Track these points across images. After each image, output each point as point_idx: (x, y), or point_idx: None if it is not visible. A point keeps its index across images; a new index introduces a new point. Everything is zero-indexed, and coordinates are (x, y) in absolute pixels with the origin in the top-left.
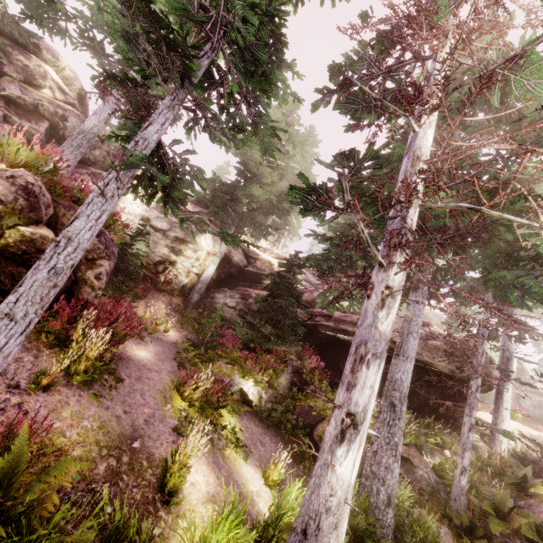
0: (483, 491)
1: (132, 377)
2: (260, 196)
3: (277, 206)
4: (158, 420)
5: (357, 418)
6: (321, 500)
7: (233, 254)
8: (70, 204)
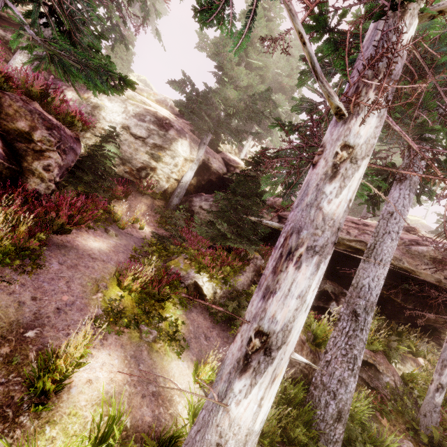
0: None
1: (66, 264)
2: (234, 99)
3: (252, 108)
4: (76, 309)
5: (272, 340)
6: (204, 446)
7: (212, 161)
8: (23, 98)
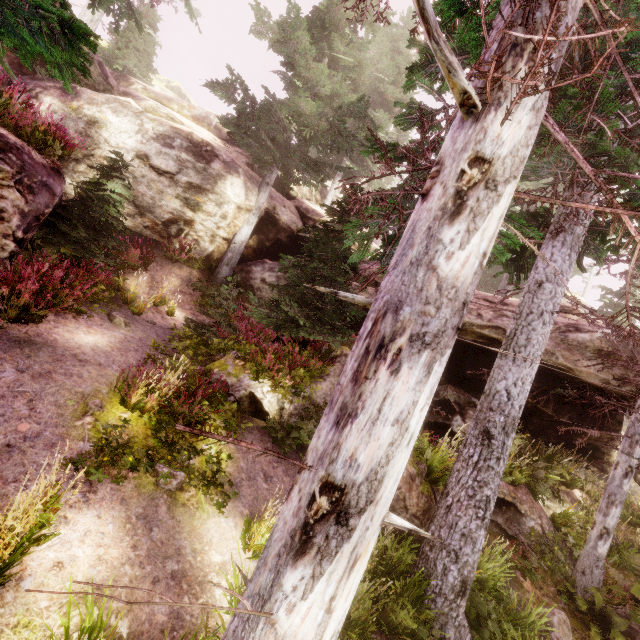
0: (634, 566)
1: (30, 372)
2: (311, 114)
3: (339, 129)
4: (42, 444)
5: (350, 498)
6: None
7: (280, 211)
8: None
